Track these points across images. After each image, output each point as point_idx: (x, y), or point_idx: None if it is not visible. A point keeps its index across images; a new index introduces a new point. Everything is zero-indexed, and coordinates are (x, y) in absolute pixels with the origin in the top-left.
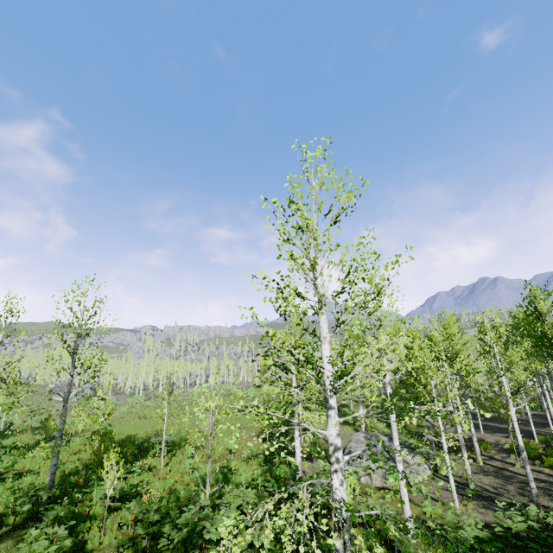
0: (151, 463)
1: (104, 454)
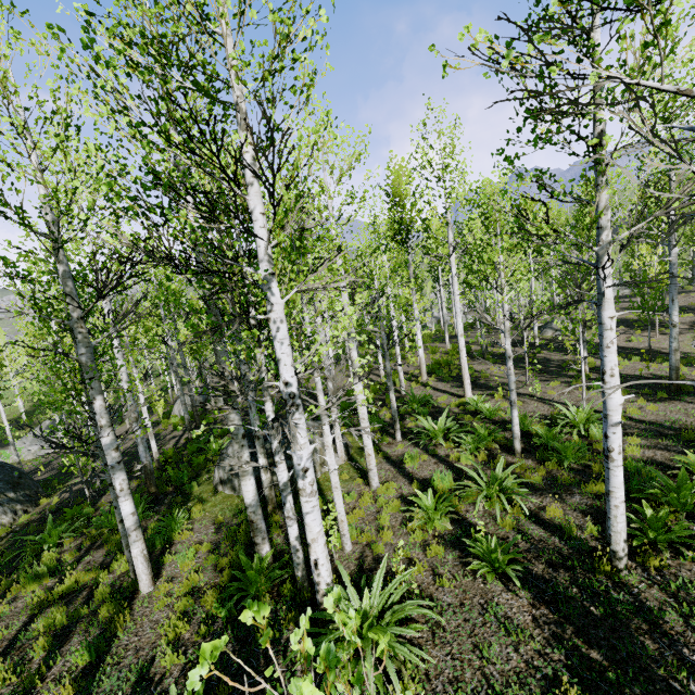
0: None
1: None
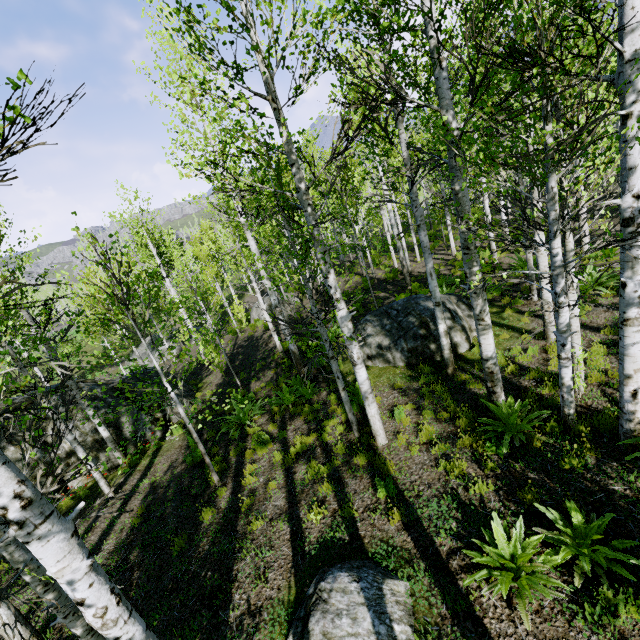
0: None
1: None
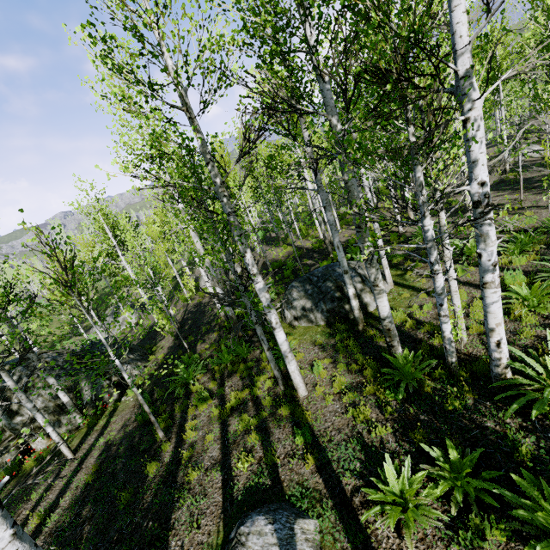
0: None
1: None
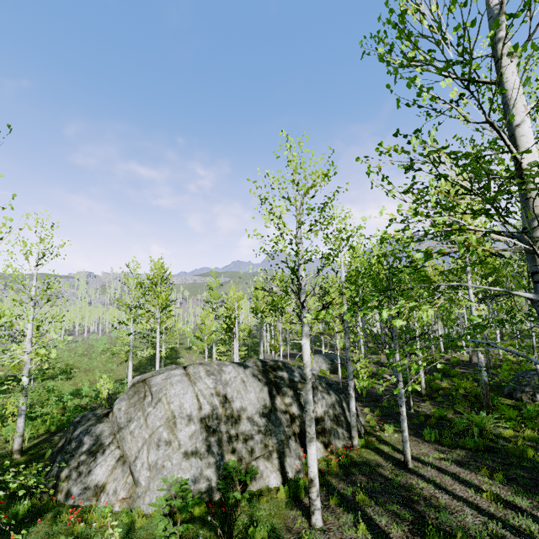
0: None
1: None
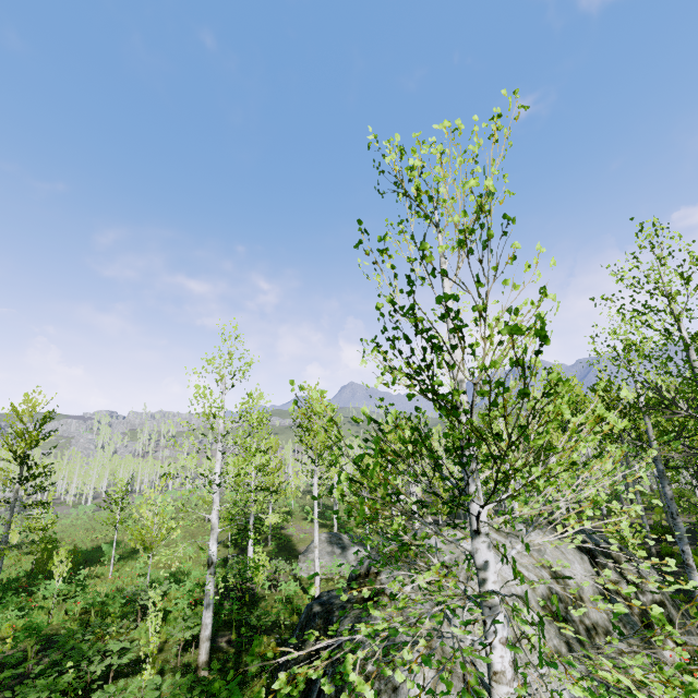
0: (99, 571)
1: (47, 562)
